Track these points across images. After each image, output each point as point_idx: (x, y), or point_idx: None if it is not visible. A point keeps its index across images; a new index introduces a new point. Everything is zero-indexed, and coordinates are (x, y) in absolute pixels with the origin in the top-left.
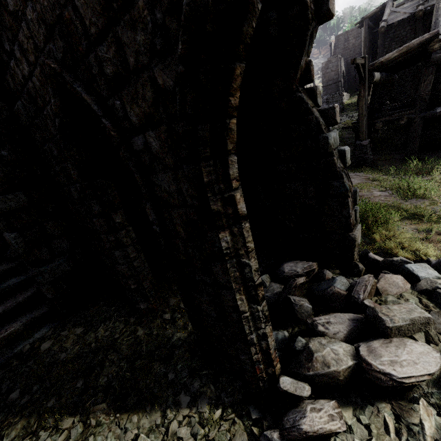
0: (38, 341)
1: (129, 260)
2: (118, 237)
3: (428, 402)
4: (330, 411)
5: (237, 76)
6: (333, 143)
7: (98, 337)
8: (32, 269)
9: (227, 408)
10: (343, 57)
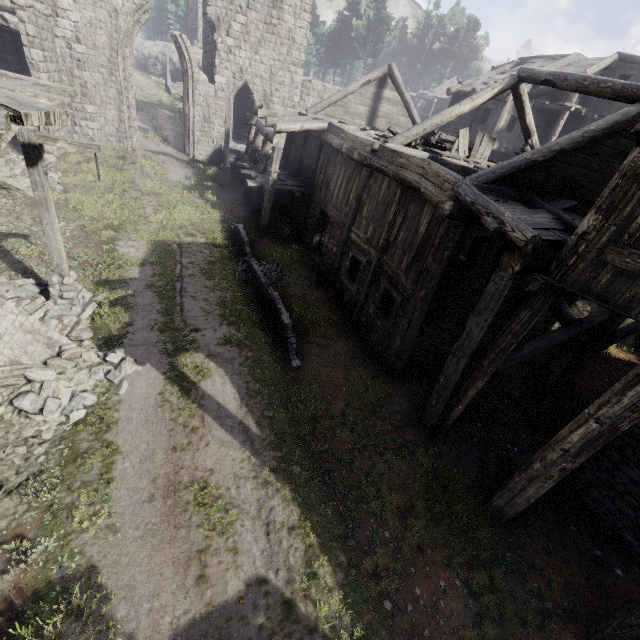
0: None
1: None
2: None
3: None
4: None
5: None
6: None
7: None
8: None
9: None
10: None
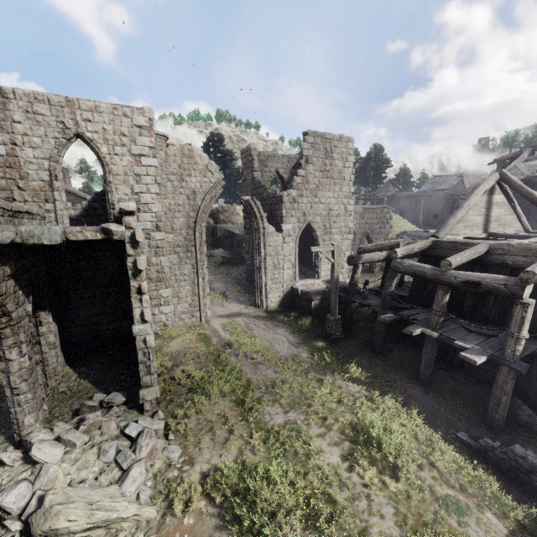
0: None
1: (42, 352)
2: (40, 339)
3: (33, 470)
4: (12, 455)
5: None
6: (139, 332)
7: None
8: None
9: (8, 442)
10: None
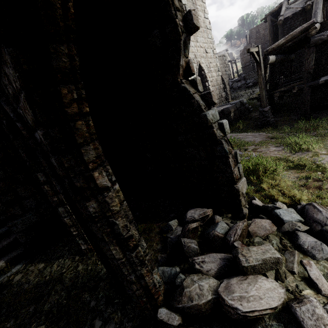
0: (13, 274)
1: (69, 213)
2: (59, 198)
3: None
4: None
5: (66, 94)
6: (212, 118)
7: (52, 272)
8: (9, 222)
9: None
10: (256, 44)
